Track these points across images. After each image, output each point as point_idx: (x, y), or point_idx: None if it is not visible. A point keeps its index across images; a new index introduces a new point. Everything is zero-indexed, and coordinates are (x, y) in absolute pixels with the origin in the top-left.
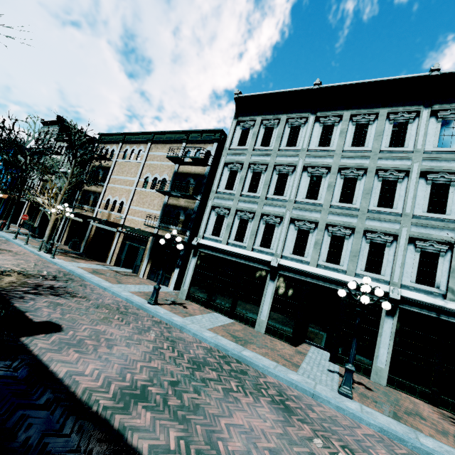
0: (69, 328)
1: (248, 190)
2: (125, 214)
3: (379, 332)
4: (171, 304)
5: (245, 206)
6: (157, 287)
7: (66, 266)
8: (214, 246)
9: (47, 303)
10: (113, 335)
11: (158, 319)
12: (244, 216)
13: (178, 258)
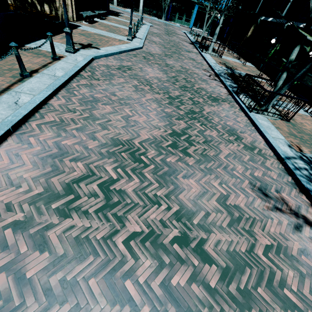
0: None
1: None
2: None
3: (140, 0)
4: None
5: None
6: None
7: None
8: None
9: None
10: None
11: None
12: None
13: None
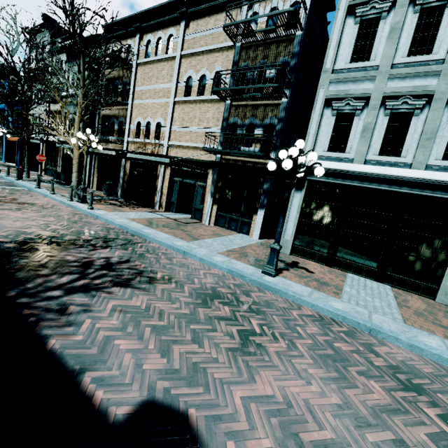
0: (212, 426)
1: (408, 52)
2: (166, 140)
3: None
4: (288, 268)
5: (406, 85)
6: (278, 248)
7: (113, 220)
8: (341, 169)
9: (118, 317)
10: (316, 414)
11: (310, 310)
12: (401, 107)
13: (261, 194)
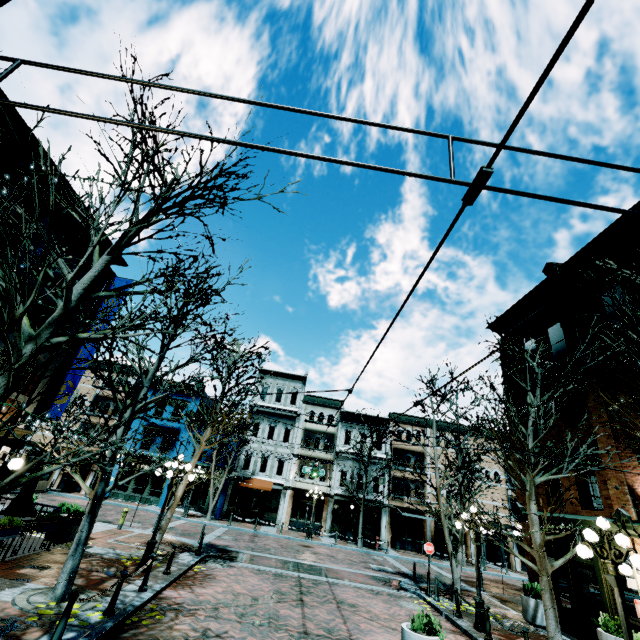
0: None
1: None
2: None
3: None
4: None
5: None
6: None
7: None
8: None
9: None
10: None
11: None
12: None
13: None
